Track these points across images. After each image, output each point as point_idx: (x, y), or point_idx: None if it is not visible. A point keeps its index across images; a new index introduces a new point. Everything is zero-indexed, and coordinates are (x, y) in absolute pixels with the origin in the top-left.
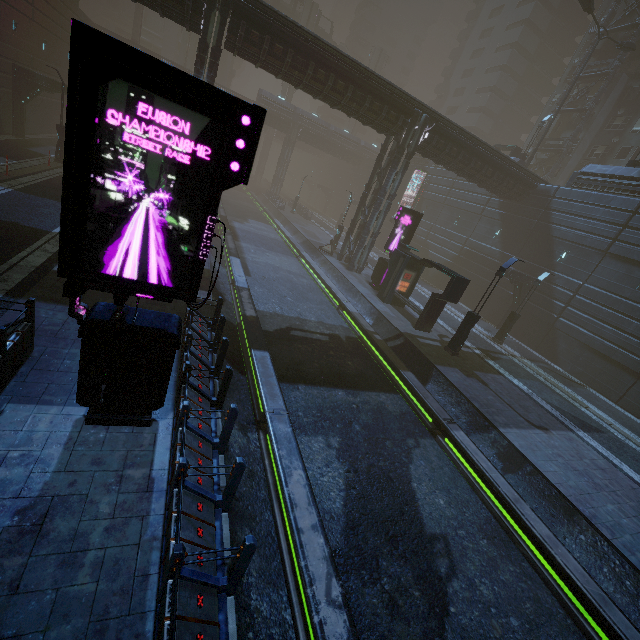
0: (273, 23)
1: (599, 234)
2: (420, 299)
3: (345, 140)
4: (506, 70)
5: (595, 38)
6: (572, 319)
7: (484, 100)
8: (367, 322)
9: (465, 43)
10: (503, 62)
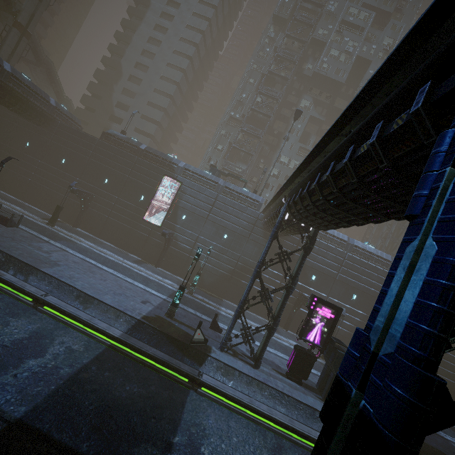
0: None
1: (331, 268)
2: (277, 347)
3: (29, 91)
4: (176, 85)
5: (249, 110)
6: None
7: (165, 103)
8: None
9: (131, 34)
10: (177, 79)
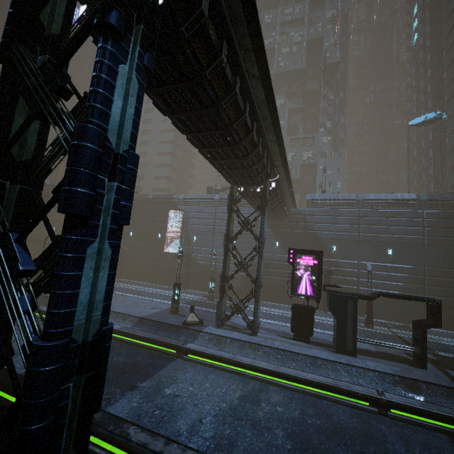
0: (231, 26)
1: (349, 231)
2: None
3: None
4: (172, 143)
5: None
6: (368, 285)
7: (167, 160)
8: (449, 408)
9: None
10: (171, 139)
